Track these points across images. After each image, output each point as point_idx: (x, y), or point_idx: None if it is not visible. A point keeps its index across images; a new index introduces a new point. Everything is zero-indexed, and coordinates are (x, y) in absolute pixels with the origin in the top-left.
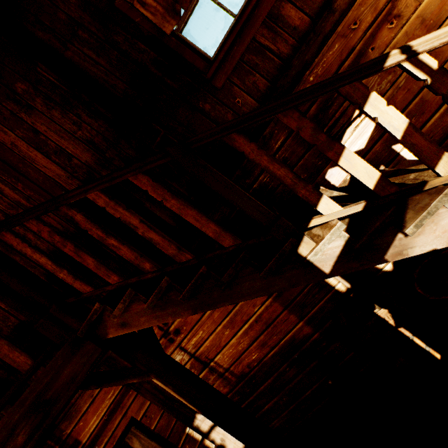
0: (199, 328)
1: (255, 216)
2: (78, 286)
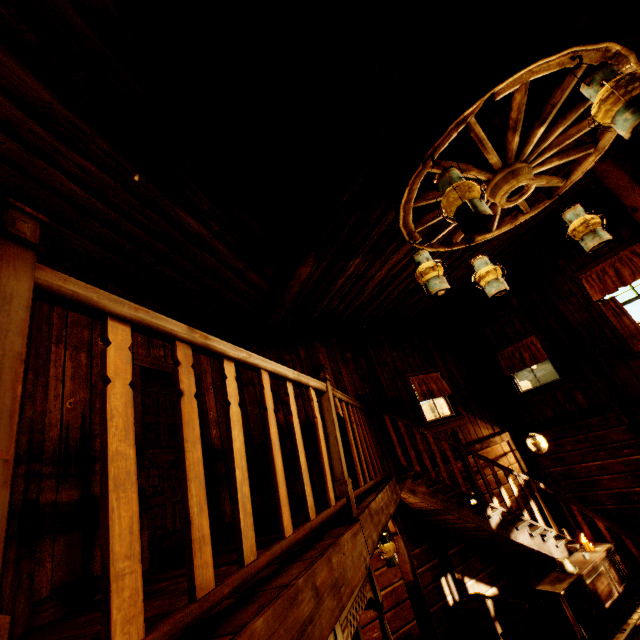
0: None
1: (476, 486)
2: (401, 459)
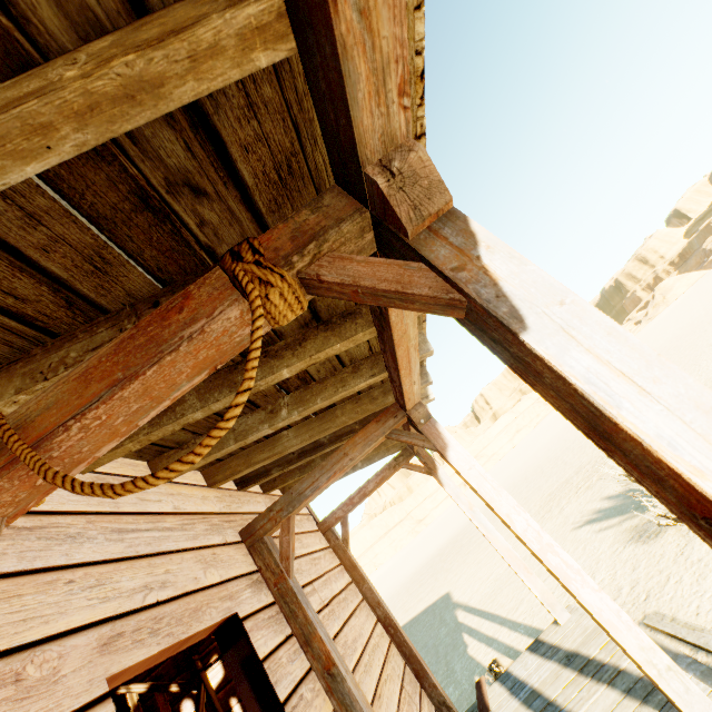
0: None
1: None
2: None
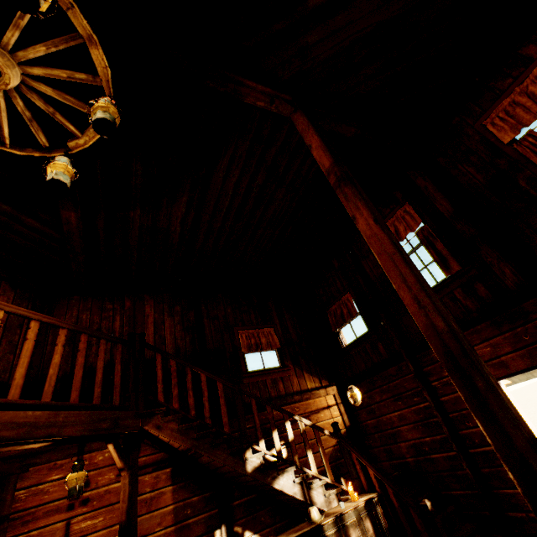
0: (104, 513)
1: (242, 427)
2: (160, 395)
